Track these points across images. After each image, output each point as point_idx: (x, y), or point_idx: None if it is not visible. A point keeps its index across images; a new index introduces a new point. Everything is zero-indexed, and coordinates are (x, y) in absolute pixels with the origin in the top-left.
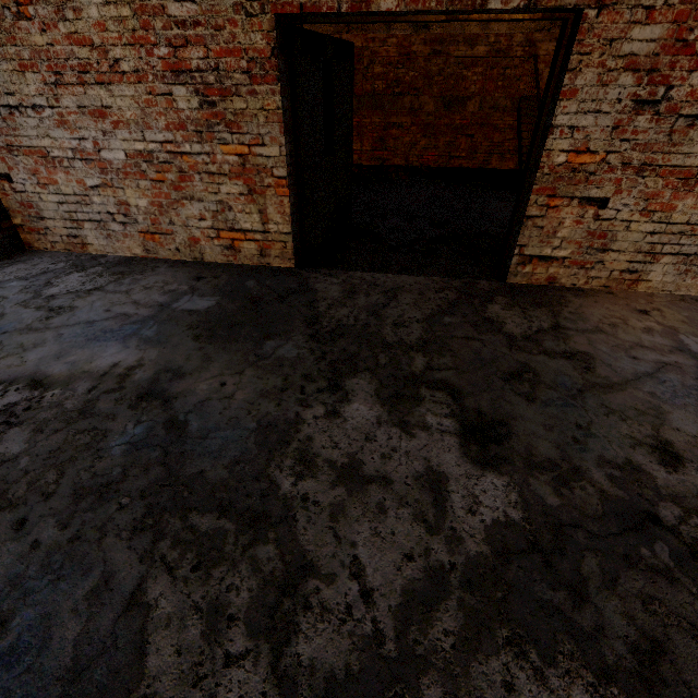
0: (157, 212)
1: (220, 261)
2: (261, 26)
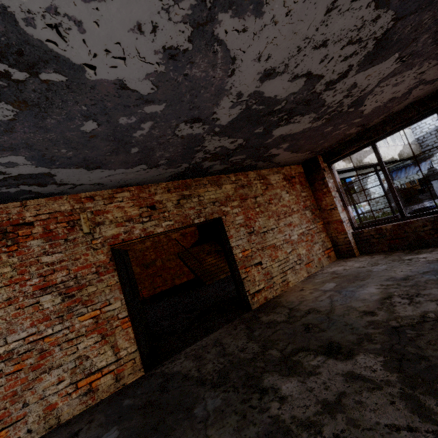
0: (8, 403)
1: (78, 411)
2: (102, 252)
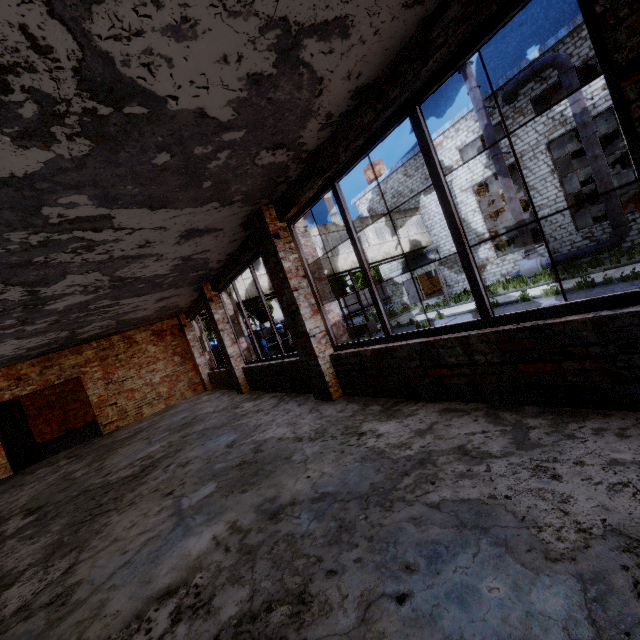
0: None
1: None
2: None
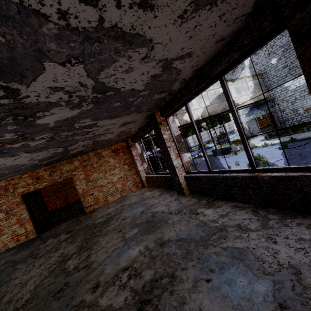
0: None
1: (14, 245)
2: (18, 197)
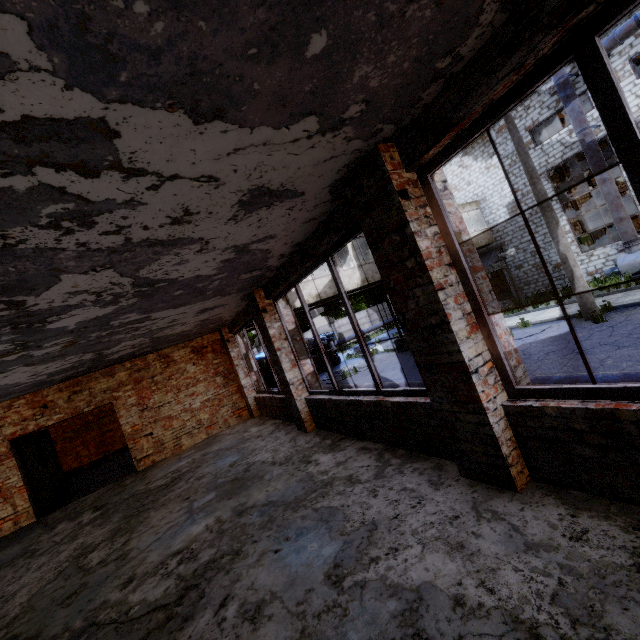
0: None
1: None
2: (4, 445)
